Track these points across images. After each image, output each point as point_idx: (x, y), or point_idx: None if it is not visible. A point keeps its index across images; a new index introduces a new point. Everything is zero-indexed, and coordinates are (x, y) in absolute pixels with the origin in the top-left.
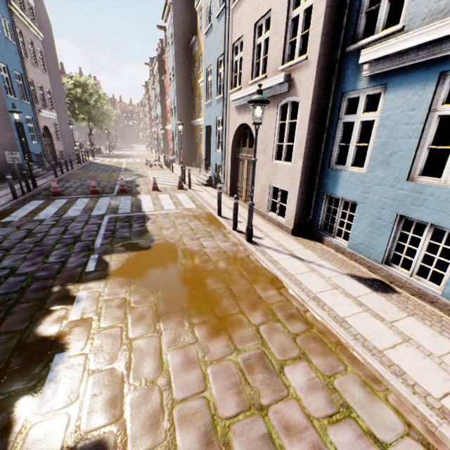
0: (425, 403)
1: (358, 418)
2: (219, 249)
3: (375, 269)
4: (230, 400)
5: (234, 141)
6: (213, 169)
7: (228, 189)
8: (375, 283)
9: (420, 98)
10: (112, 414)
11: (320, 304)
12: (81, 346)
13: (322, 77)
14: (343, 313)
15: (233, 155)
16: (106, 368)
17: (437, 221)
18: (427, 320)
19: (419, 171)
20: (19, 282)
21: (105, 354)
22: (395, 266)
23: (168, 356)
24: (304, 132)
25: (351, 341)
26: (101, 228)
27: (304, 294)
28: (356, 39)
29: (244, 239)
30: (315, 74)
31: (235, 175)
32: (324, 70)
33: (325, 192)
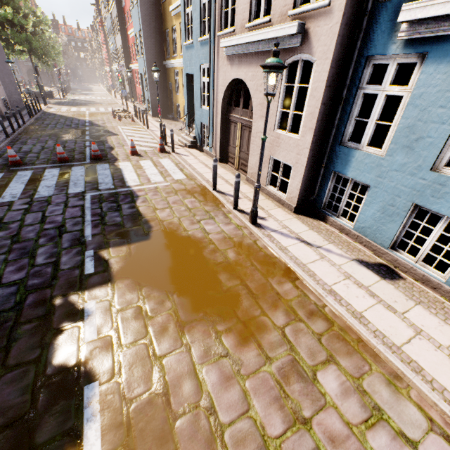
0: (443, 399)
1: (390, 419)
2: (224, 235)
3: (381, 253)
4: (275, 417)
5: (224, 98)
6: (198, 128)
7: (218, 154)
8: (382, 268)
9: None
10: (165, 449)
11: (337, 299)
12: (109, 373)
13: (346, 33)
14: (360, 308)
15: (223, 115)
16: (144, 397)
17: None
18: (432, 308)
19: (446, 161)
20: (10, 295)
21: (137, 380)
22: (401, 252)
23: (204, 375)
24: (317, 102)
25: (372, 339)
26: (86, 212)
27: (321, 288)
28: None
29: (248, 221)
30: (339, 28)
31: (226, 138)
32: (349, 23)
33: (334, 170)
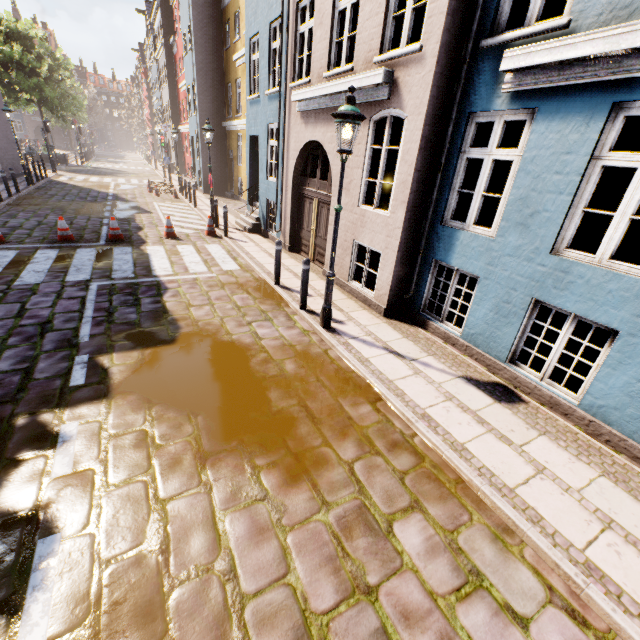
0: (568, 558)
1: (492, 587)
2: (283, 342)
3: (497, 369)
4: (326, 584)
5: (297, 167)
6: (262, 206)
7: (287, 240)
8: (497, 388)
9: (581, 137)
10: (149, 632)
11: (432, 425)
12: (82, 521)
13: (442, 84)
14: (462, 437)
15: (294, 189)
16: (129, 556)
17: (584, 312)
18: (561, 440)
19: (567, 242)
20: None
21: (124, 532)
22: (522, 366)
23: (226, 525)
24: (410, 168)
25: (475, 478)
26: (87, 305)
27: (410, 412)
28: (496, 29)
29: (318, 324)
30: (432, 77)
31: (298, 220)
32: (446, 73)
33: (435, 258)
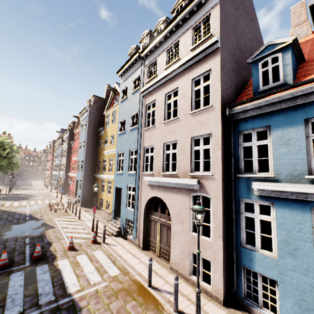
0: None
1: None
2: None
3: None
4: None
5: (146, 205)
6: (122, 221)
7: (141, 243)
8: None
9: (302, 218)
10: None
11: None
12: None
13: (225, 187)
14: None
15: (145, 215)
16: None
17: None
18: None
19: None
20: None
21: None
22: None
23: None
24: (219, 220)
25: None
26: None
27: None
28: (240, 170)
29: None
30: (221, 186)
31: (147, 231)
32: (225, 183)
33: (243, 265)
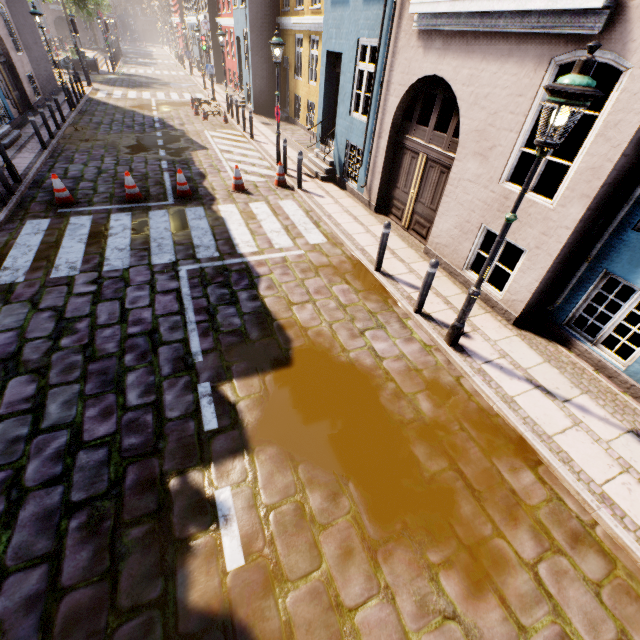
0: None
1: None
2: (407, 364)
3: None
4: None
5: (400, 107)
6: (339, 149)
7: (374, 199)
8: None
9: None
10: None
11: (617, 514)
12: (276, 637)
13: None
14: None
15: (392, 136)
16: None
17: None
18: None
19: None
20: (100, 466)
21: None
22: None
23: None
24: (613, 150)
25: None
26: (185, 304)
27: (587, 491)
28: None
29: (442, 339)
30: None
31: (391, 175)
32: None
33: (608, 270)
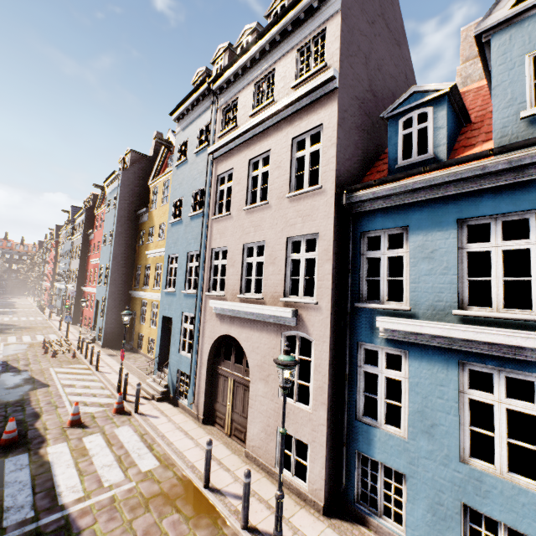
0: None
1: None
2: None
3: None
4: None
5: (212, 349)
6: (172, 374)
7: (201, 412)
8: None
9: (446, 376)
10: None
11: None
12: None
13: (335, 324)
14: None
15: (209, 366)
16: None
17: (512, 522)
18: None
19: (468, 452)
20: None
21: None
22: None
23: None
24: (324, 377)
25: None
26: None
27: None
28: (361, 297)
29: None
30: (330, 321)
31: (212, 392)
32: (336, 317)
33: (358, 449)
